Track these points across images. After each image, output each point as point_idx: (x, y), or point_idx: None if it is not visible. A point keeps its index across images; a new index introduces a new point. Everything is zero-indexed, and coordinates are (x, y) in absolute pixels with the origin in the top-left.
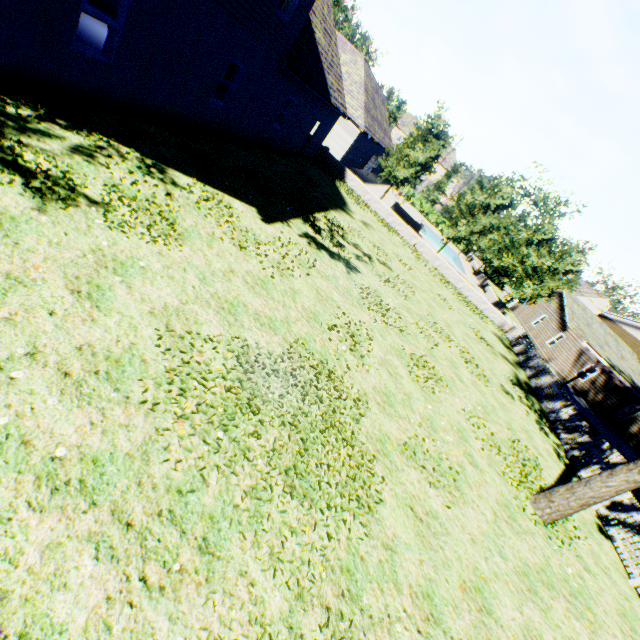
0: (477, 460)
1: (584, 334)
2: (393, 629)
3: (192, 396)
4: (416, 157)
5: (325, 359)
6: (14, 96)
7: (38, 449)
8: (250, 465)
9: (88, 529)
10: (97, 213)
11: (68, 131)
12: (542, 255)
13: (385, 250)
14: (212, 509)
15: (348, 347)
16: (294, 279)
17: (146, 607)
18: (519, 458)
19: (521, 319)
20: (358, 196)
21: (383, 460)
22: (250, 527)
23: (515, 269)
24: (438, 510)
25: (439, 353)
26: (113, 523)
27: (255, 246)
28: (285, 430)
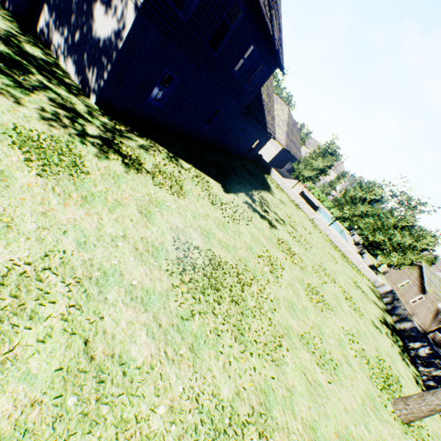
0: (351, 362)
1: (440, 298)
2: (290, 437)
3: (188, 273)
4: (317, 165)
5: (255, 273)
6: (119, 121)
7: (126, 278)
8: (214, 317)
9: (144, 320)
10: (149, 177)
11: (138, 137)
12: (404, 235)
13: (293, 218)
14: (196, 332)
15: (269, 270)
16: (239, 225)
17: (166, 366)
18: (384, 372)
19: (390, 281)
20: (278, 184)
21: (287, 340)
22: (213, 348)
23: (384, 243)
24: (322, 382)
25: (327, 288)
26: (154, 322)
27: (220, 204)
28: (232, 305)
